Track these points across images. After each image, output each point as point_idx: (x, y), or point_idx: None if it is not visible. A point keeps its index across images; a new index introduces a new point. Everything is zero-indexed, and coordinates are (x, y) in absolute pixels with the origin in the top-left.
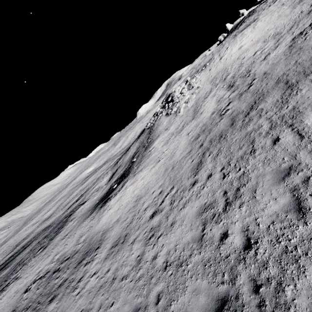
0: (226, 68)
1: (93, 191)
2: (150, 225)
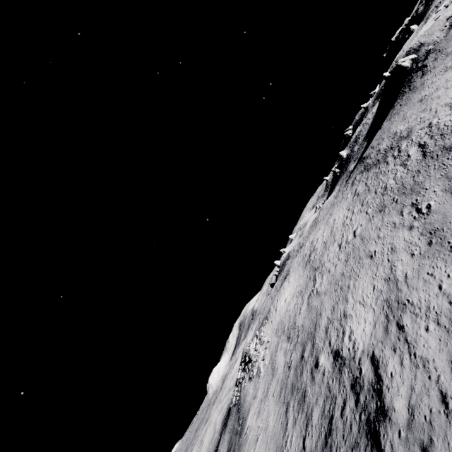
0: (282, 319)
1: None
2: None
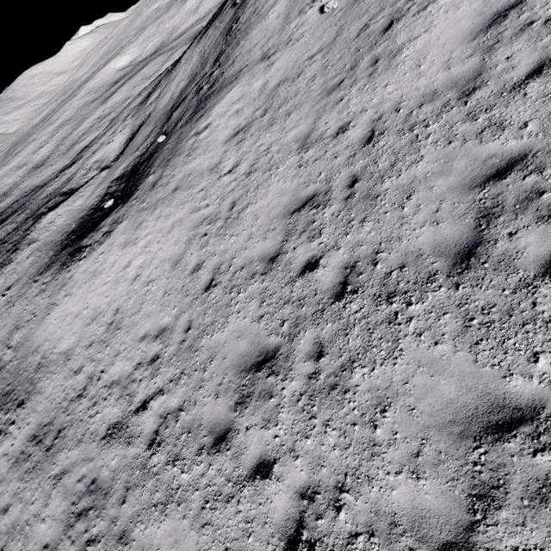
0: None
1: (90, 165)
2: (97, 465)
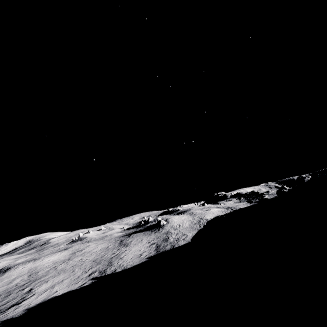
0: (38, 266)
1: None
2: None
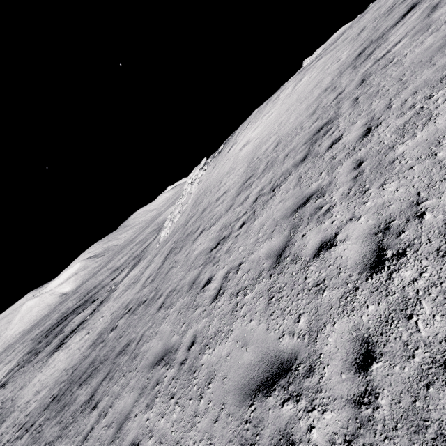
0: (209, 189)
1: (111, 284)
2: None
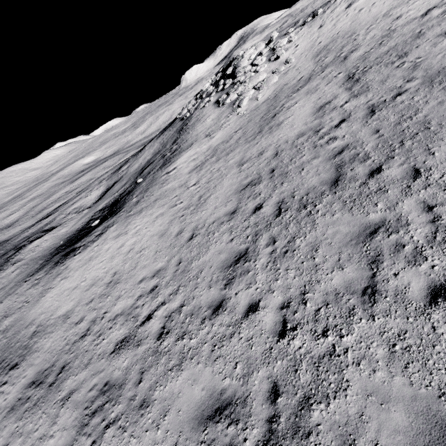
0: (355, 31)
1: (70, 211)
2: (108, 372)
